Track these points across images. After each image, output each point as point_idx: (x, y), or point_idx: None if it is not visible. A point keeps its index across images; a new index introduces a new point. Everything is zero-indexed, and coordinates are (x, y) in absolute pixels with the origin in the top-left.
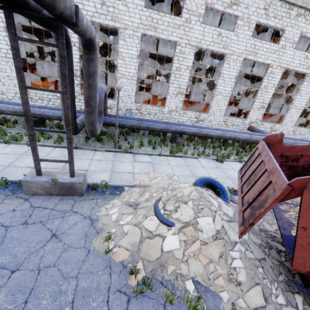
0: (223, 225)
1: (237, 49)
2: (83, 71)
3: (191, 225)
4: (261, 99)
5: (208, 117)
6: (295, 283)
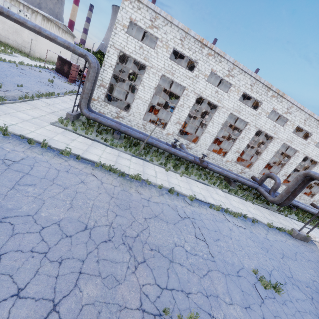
0: None
1: None
2: (301, 184)
3: None
4: None
5: None
6: None
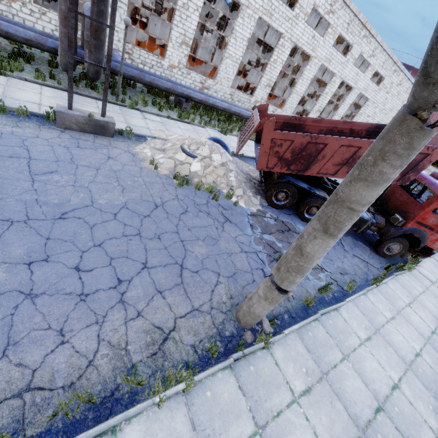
0: (226, 161)
1: (254, 1)
2: None
3: (208, 158)
4: (269, 75)
5: (215, 85)
6: (259, 193)
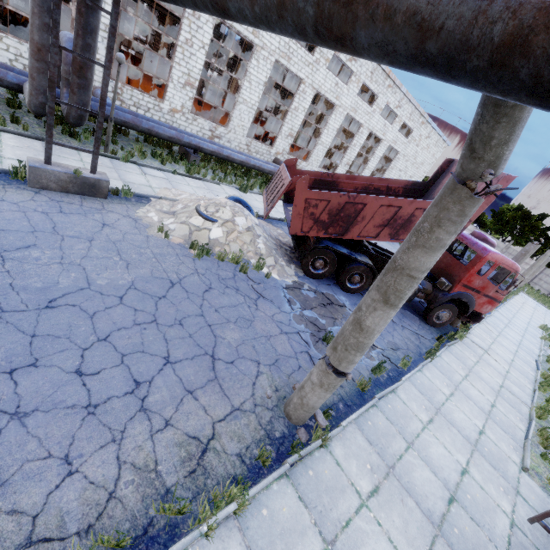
0: (253, 225)
1: (269, 43)
2: (75, 19)
3: (231, 222)
4: (290, 123)
5: (227, 134)
6: (293, 261)
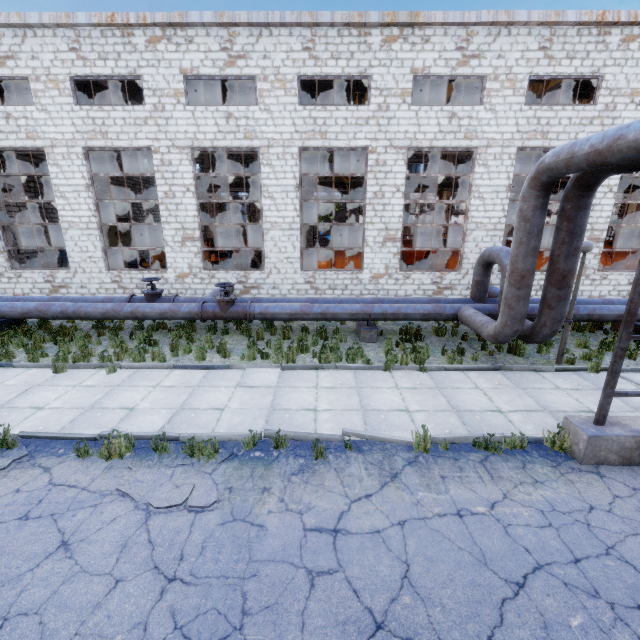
0: None
1: None
2: (559, 229)
3: None
4: None
5: None
6: None
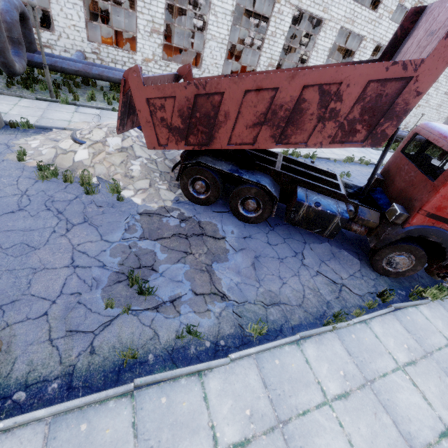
0: (132, 145)
1: None
2: None
3: (101, 143)
4: (268, 52)
5: (201, 75)
6: None
